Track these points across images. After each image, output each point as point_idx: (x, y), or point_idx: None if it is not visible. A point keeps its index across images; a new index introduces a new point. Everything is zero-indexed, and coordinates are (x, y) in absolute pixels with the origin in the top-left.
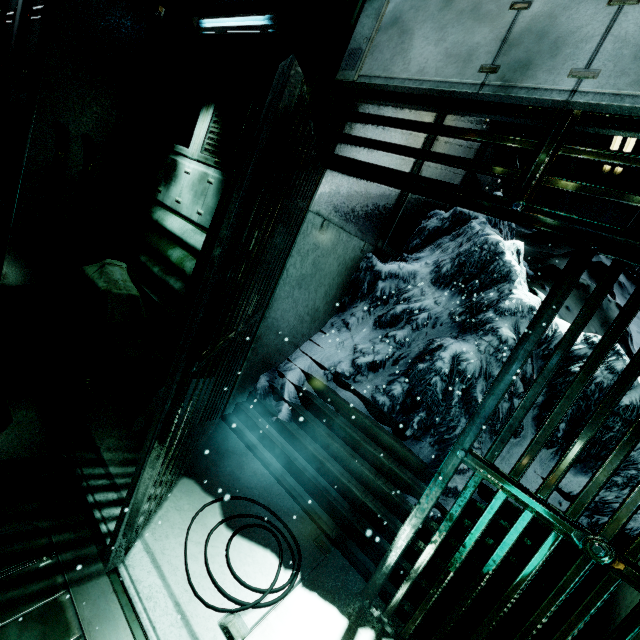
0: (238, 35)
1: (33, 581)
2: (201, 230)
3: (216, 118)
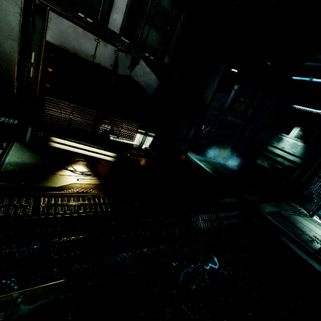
0: (309, 112)
1: (305, 215)
2: (289, 154)
3: (301, 130)
